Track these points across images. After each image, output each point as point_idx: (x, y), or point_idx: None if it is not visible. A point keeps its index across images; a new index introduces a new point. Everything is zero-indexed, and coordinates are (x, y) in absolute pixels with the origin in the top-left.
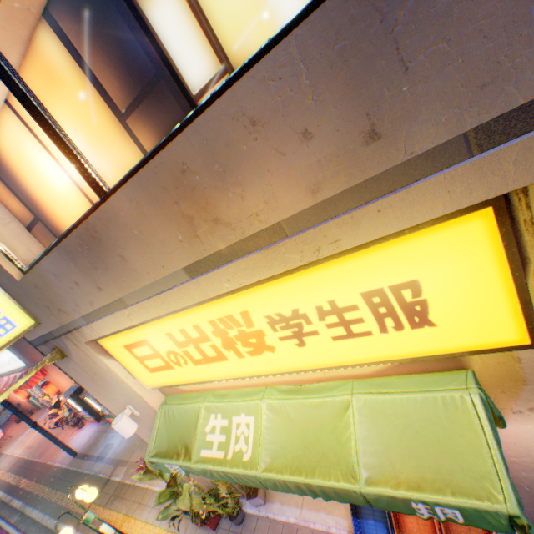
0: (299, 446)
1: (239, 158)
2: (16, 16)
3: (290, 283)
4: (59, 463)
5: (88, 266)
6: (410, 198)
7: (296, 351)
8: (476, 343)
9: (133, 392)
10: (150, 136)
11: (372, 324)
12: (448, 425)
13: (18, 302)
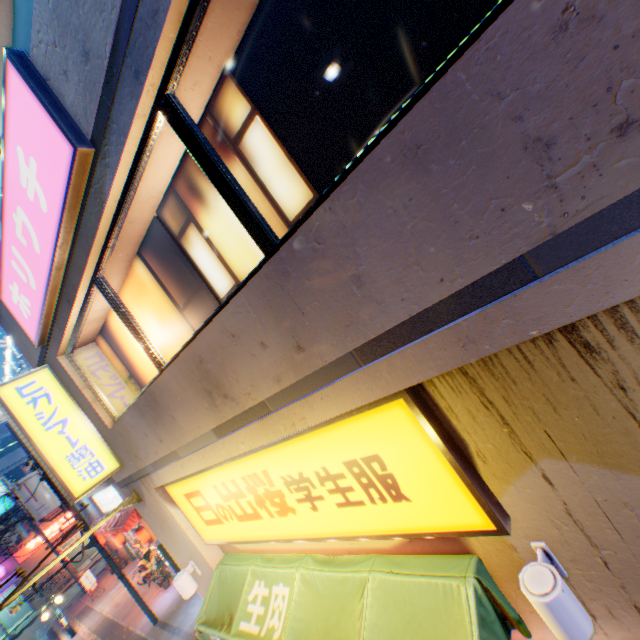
0: (321, 629)
1: (230, 355)
2: (119, 260)
3: (290, 447)
4: (139, 629)
5: (153, 421)
6: (337, 390)
7: (313, 515)
8: (451, 522)
9: (193, 545)
10: (197, 322)
11: (362, 493)
12: (446, 619)
13: (110, 446)
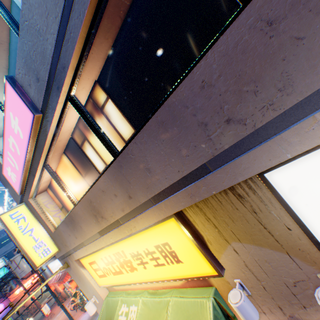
0: None
1: (103, 199)
2: (55, 156)
3: (132, 239)
4: None
5: (72, 228)
6: (147, 215)
7: (145, 271)
8: (200, 272)
9: (94, 288)
10: (90, 182)
11: (163, 259)
12: (201, 317)
13: (53, 240)
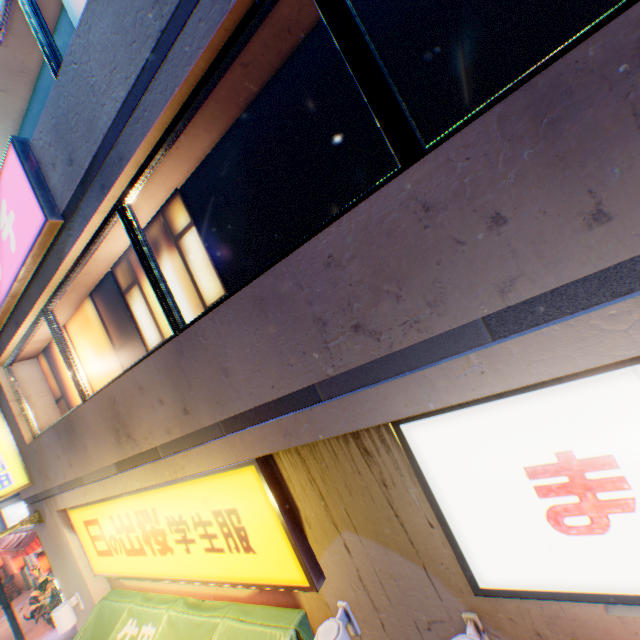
0: None
1: (137, 403)
2: (71, 297)
3: (176, 490)
4: None
5: (68, 445)
6: (208, 450)
7: (187, 557)
8: (283, 576)
9: (82, 575)
10: (128, 363)
11: (224, 540)
12: None
13: (24, 460)
